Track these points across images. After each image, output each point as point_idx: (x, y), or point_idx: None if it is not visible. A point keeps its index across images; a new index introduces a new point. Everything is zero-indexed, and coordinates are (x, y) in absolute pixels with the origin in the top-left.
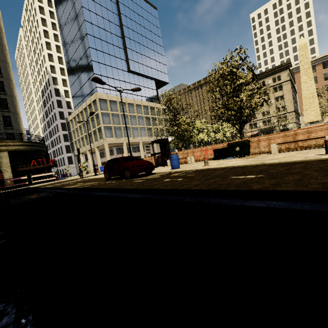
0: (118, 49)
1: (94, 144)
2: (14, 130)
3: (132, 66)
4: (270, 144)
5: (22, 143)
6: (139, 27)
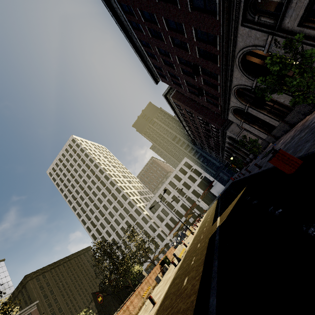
0: None
1: None
2: None
3: None
4: None
5: None
6: None
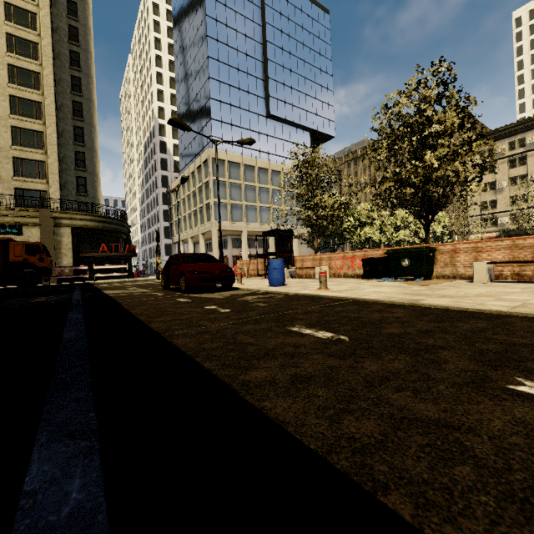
0: (254, 80)
1: (199, 229)
2: (88, 198)
3: (274, 108)
4: (473, 262)
5: (93, 218)
6: (294, 45)
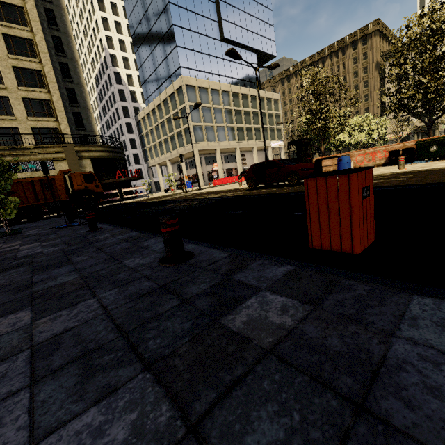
0: (206, 3)
1: (178, 152)
2: (86, 132)
3: (227, 31)
4: None
5: (104, 149)
6: None
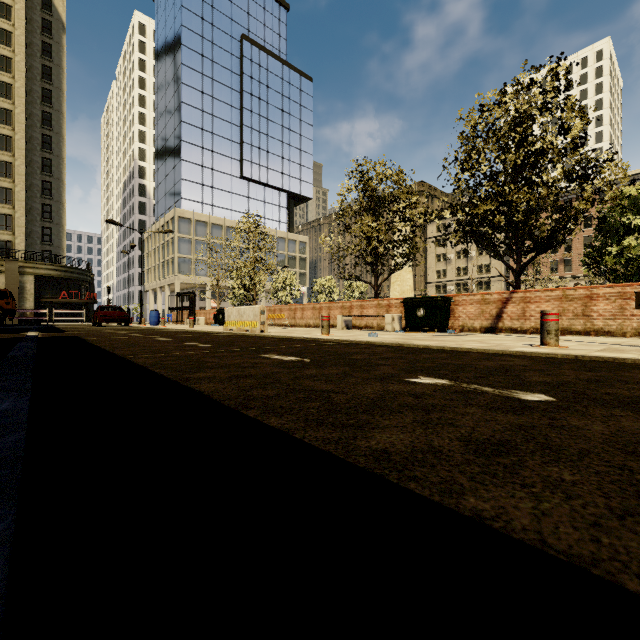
0: (229, 143)
1: (165, 280)
2: (53, 248)
3: (248, 171)
4: None
5: (55, 267)
6: (273, 111)
